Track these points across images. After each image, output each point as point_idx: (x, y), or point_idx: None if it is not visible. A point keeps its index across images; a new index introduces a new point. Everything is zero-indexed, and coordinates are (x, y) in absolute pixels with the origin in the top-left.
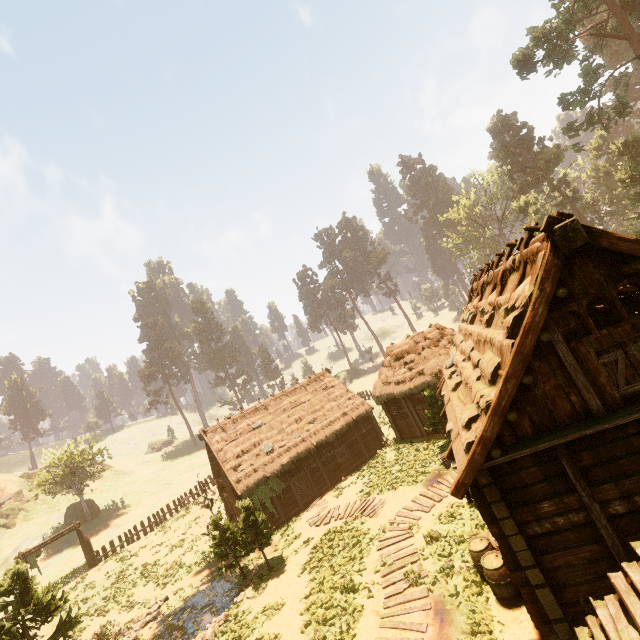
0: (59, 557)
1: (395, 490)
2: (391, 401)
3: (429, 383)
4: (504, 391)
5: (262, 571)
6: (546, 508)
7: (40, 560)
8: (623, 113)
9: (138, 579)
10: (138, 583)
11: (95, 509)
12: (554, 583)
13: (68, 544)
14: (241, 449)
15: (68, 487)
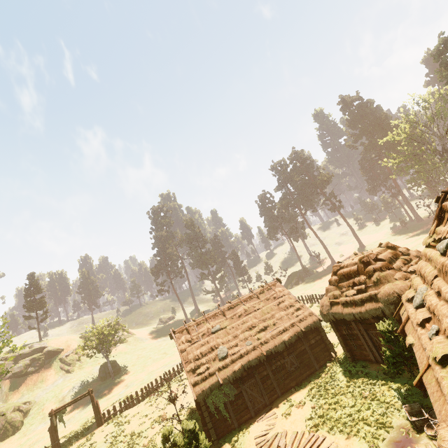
0: (90, 404)
1: (348, 438)
2: (339, 320)
3: (384, 311)
4: None
5: None
6: None
7: (80, 403)
8: None
9: (125, 447)
10: None
11: (117, 368)
12: None
13: (97, 394)
14: (200, 352)
15: (99, 352)
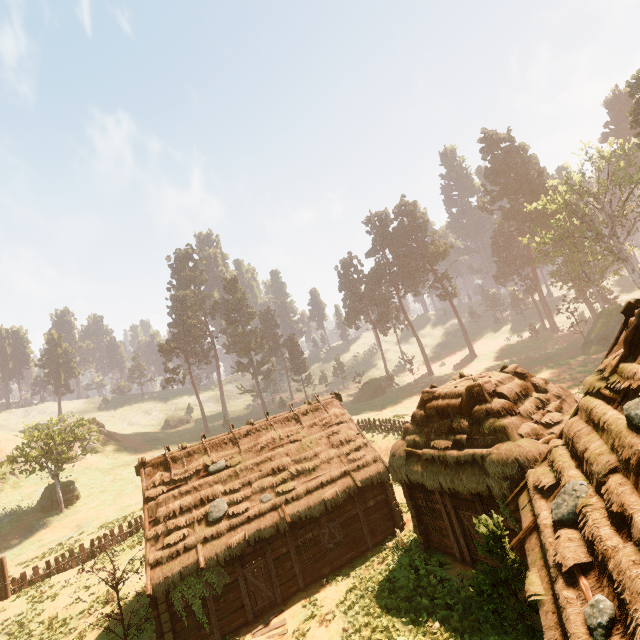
0: (9, 552)
1: None
2: (417, 482)
3: (491, 488)
4: None
5: None
6: None
7: None
8: None
9: None
10: None
11: (73, 495)
12: None
13: (29, 534)
14: (180, 505)
15: (41, 469)
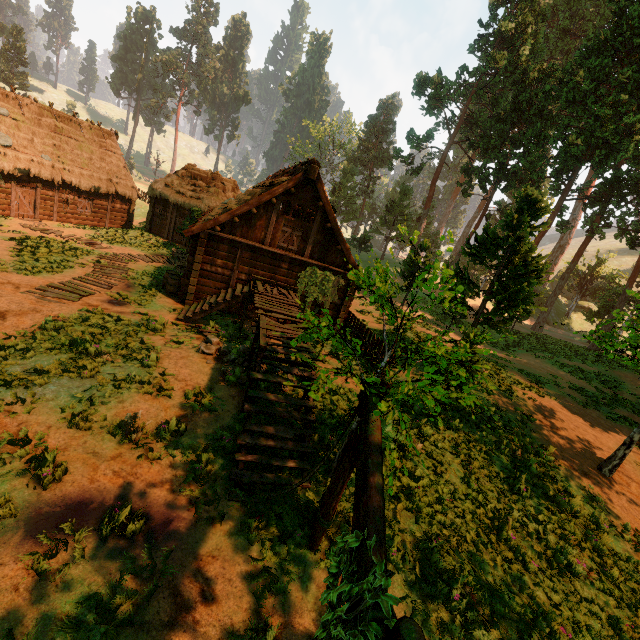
0: None
1: (126, 247)
2: (162, 201)
3: (201, 208)
4: (242, 208)
5: None
6: (219, 263)
7: None
8: (416, 172)
9: None
10: None
11: None
12: (198, 290)
13: None
14: None
15: None
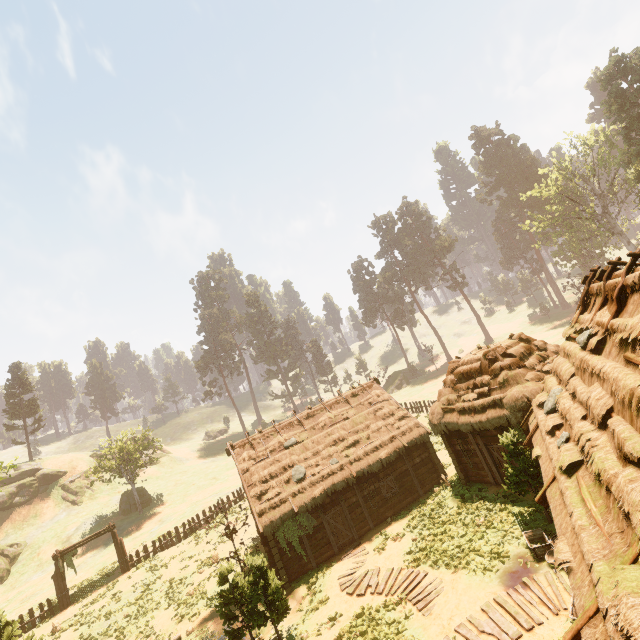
0: (108, 546)
1: (456, 572)
2: (453, 432)
3: (510, 419)
4: None
5: None
6: None
7: (94, 544)
8: None
9: (162, 598)
10: (161, 603)
11: (146, 498)
12: None
13: (119, 532)
14: (269, 472)
15: (120, 476)
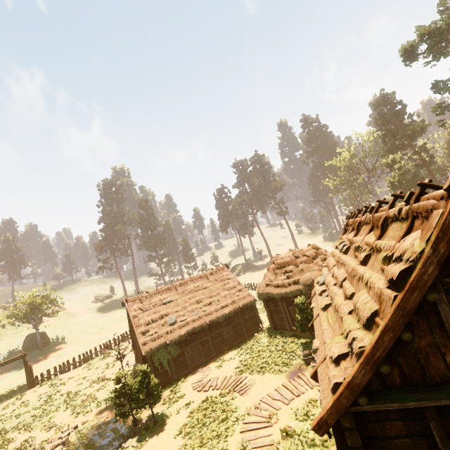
0: (13, 373)
1: (263, 374)
2: (270, 299)
3: (302, 291)
4: (380, 342)
5: (149, 422)
6: None
7: None
8: None
9: (61, 404)
10: (60, 407)
11: (46, 340)
12: None
13: (22, 363)
14: (151, 318)
15: (28, 322)
